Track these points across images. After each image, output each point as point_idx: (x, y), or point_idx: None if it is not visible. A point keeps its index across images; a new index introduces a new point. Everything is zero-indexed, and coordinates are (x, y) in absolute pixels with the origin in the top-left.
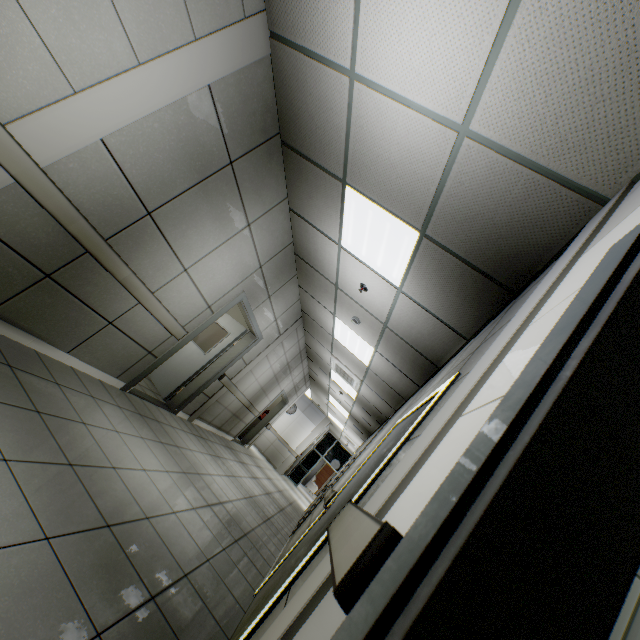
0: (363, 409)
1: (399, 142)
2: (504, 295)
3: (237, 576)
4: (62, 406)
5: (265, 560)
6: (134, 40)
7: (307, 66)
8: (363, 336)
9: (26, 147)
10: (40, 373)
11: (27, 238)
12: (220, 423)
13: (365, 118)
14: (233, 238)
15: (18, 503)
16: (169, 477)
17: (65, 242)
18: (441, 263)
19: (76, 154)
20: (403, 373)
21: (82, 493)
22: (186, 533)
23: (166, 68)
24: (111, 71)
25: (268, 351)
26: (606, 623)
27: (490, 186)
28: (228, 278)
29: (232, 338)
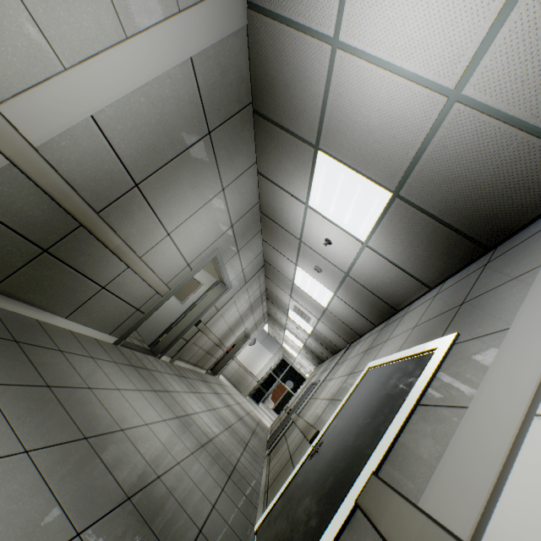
0: (317, 341)
1: (380, 108)
2: (476, 250)
3: (238, 515)
4: (68, 374)
5: (254, 489)
6: (121, 12)
7: (286, 36)
8: (323, 283)
9: (19, 127)
10: (44, 343)
11: (24, 217)
12: (196, 361)
13: (345, 86)
14: (209, 202)
15: (45, 500)
16: (167, 426)
17: (60, 218)
18: (412, 221)
19: (68, 132)
20: (360, 314)
21: (100, 468)
22: (191, 483)
23: (152, 41)
24: (99, 45)
25: (236, 297)
26: None
27: (477, 149)
28: (204, 238)
29: (205, 288)
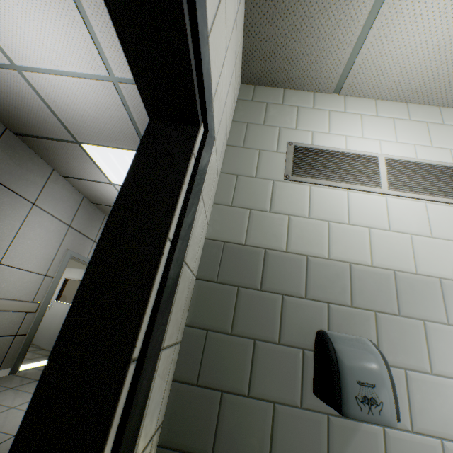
0: None
1: (86, 102)
2: None
3: None
4: None
5: None
6: None
7: None
8: None
9: None
10: None
11: None
12: None
13: (52, 94)
14: (27, 220)
15: None
16: None
17: None
18: None
19: None
20: None
21: None
22: None
23: None
24: None
25: None
26: (123, 370)
27: None
28: (46, 248)
29: None
